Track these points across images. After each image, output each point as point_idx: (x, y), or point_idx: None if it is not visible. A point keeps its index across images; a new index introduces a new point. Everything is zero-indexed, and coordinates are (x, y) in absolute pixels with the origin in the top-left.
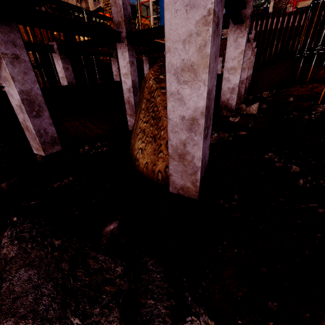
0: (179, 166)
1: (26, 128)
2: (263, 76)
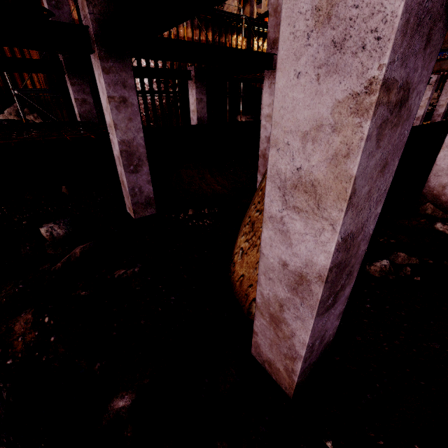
0: (269, 331)
1: (122, 182)
2: None
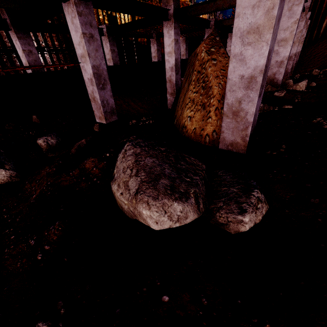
0: (231, 123)
1: (93, 99)
2: (314, 53)
